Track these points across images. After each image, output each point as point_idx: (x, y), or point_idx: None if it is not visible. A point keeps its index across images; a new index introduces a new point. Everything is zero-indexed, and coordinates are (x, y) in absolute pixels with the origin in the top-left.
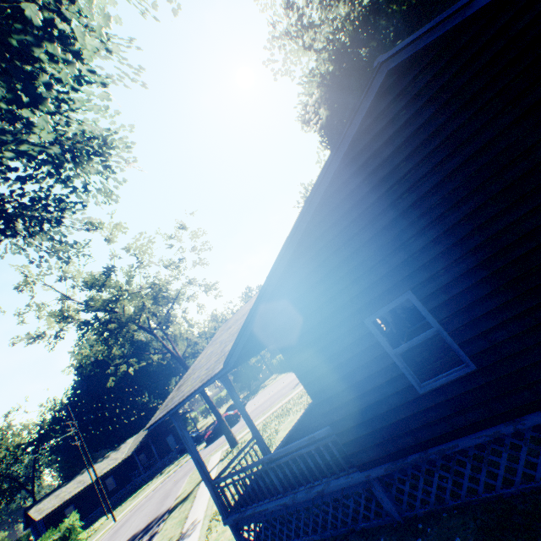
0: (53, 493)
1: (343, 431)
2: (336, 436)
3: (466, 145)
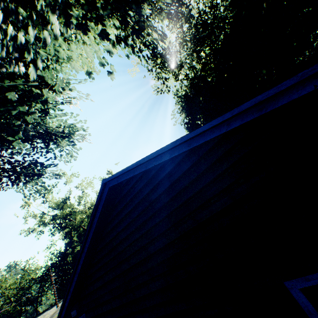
0: (43, 313)
1: None
2: None
3: (156, 241)
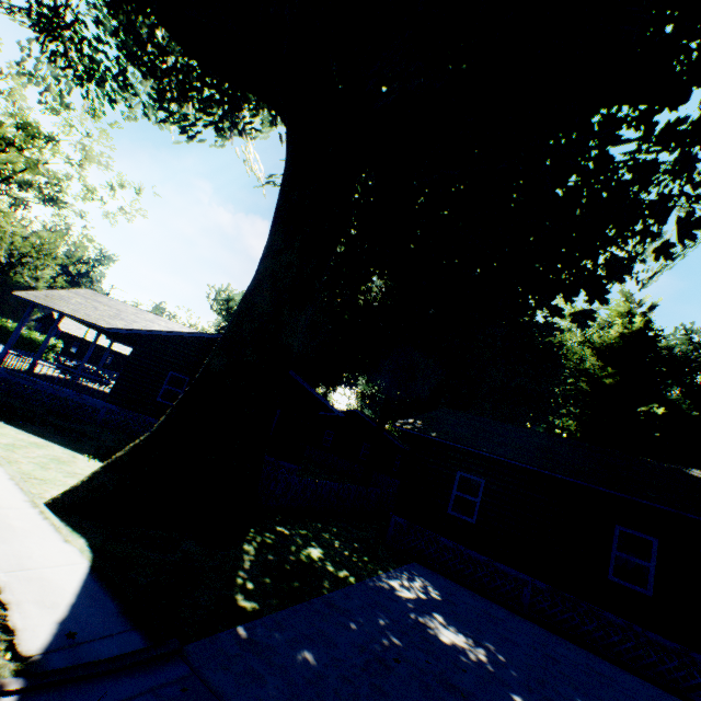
0: None
1: (118, 388)
2: (113, 387)
3: None
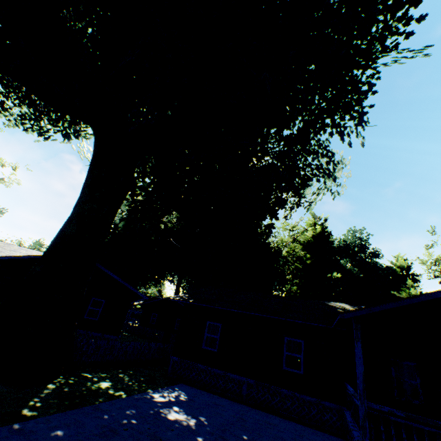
0: None
1: None
2: None
3: None
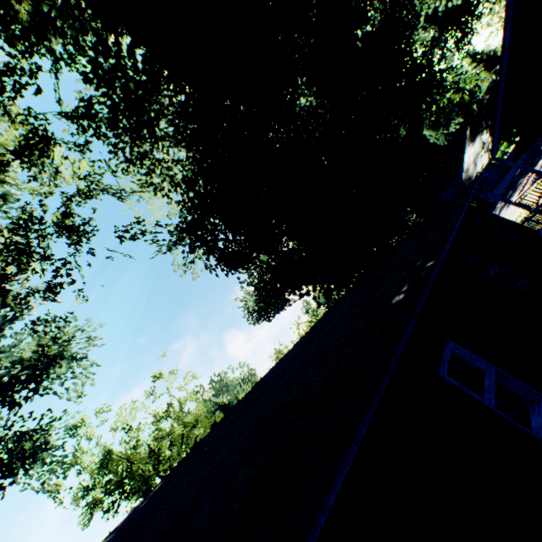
0: None
1: None
2: None
3: None
